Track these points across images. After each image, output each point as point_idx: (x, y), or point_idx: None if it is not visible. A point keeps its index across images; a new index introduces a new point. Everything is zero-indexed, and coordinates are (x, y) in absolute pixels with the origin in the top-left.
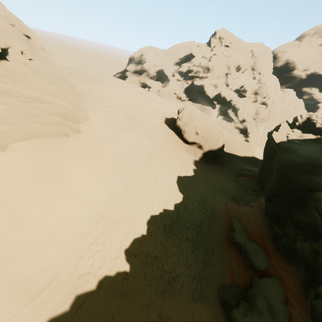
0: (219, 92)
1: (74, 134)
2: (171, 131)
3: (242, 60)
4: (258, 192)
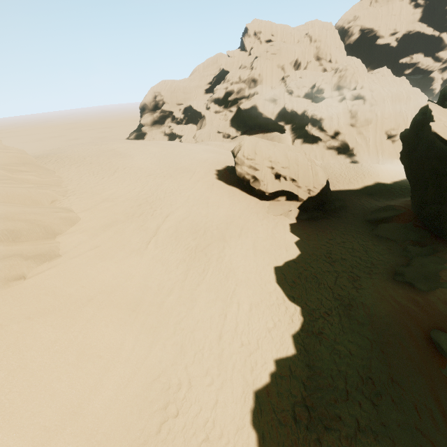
0: (282, 107)
1: (40, 266)
2: (233, 188)
3: (298, 51)
4: (431, 246)
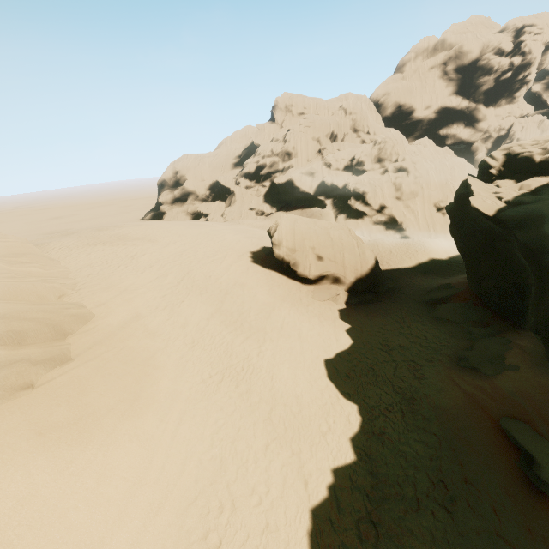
0: (320, 181)
1: (50, 372)
2: (271, 272)
3: (333, 123)
4: (494, 326)
